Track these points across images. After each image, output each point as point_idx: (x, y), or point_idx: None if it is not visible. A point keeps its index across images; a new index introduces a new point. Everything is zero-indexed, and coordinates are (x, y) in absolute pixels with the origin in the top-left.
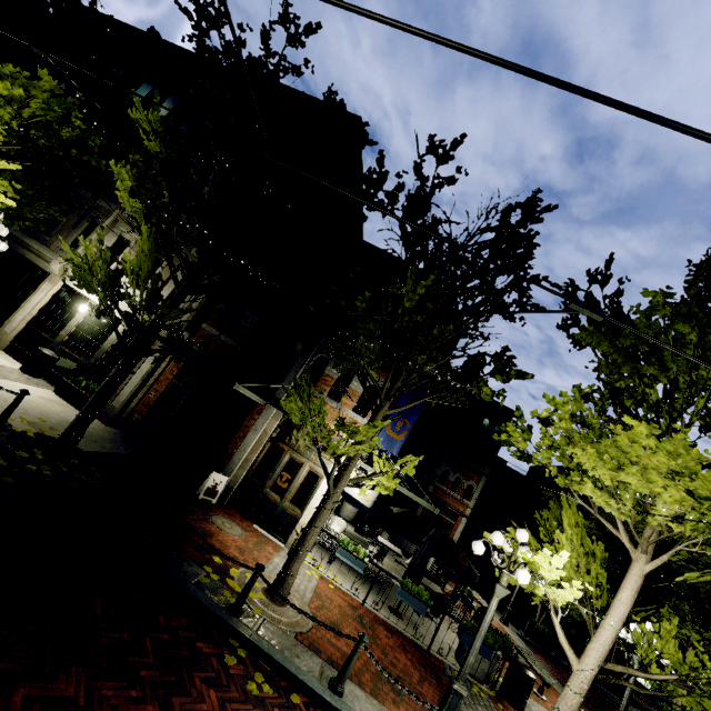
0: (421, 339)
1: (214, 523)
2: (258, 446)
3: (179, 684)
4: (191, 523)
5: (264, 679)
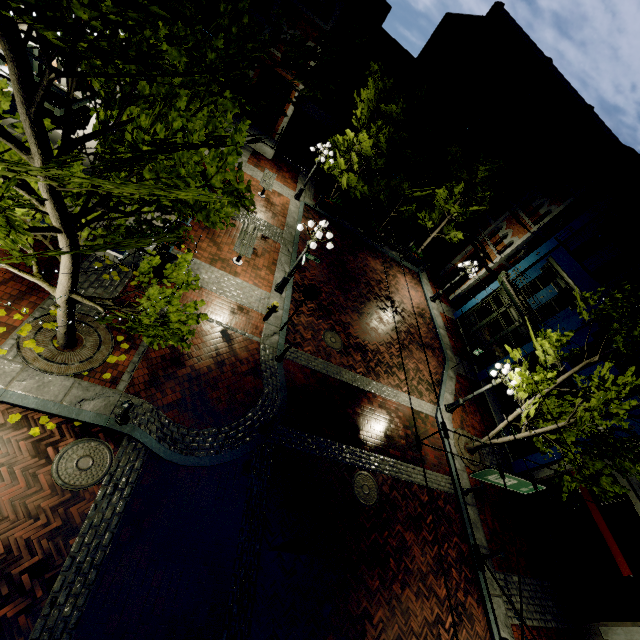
0: None
1: None
2: None
3: None
4: None
5: None
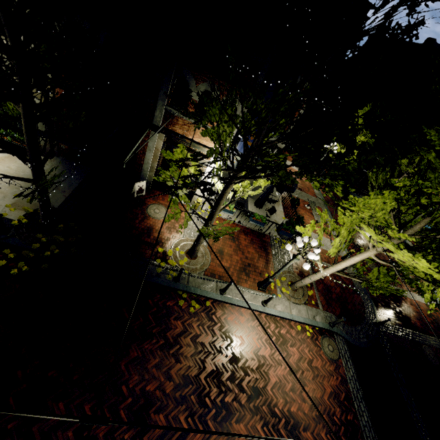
0: (267, 159)
1: (150, 216)
2: (155, 158)
3: (167, 326)
4: (139, 227)
5: (195, 302)
